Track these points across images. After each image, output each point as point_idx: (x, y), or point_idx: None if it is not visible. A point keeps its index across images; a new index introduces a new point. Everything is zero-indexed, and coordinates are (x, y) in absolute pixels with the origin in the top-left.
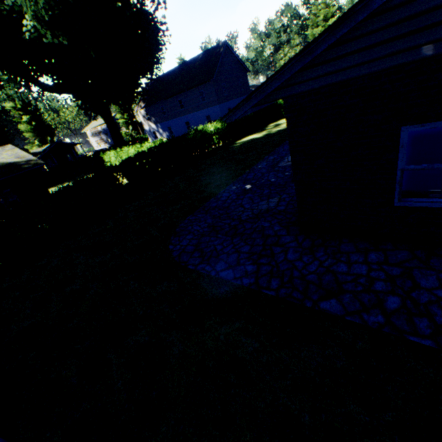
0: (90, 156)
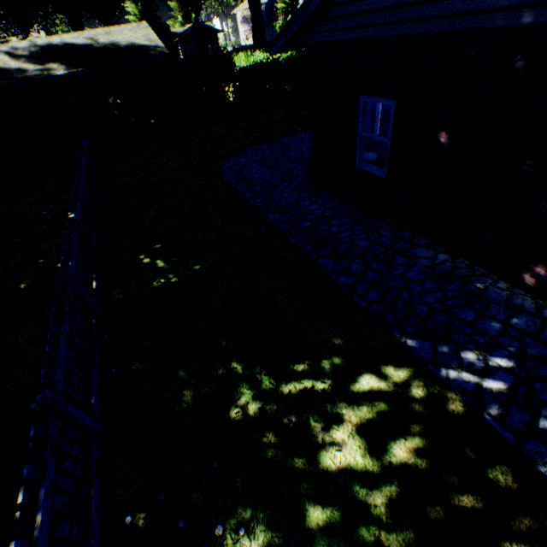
0: (226, 53)
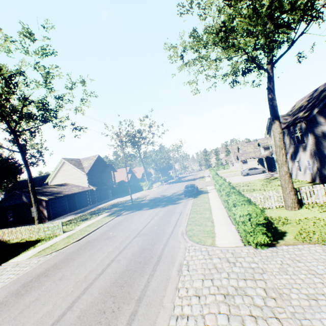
0: None
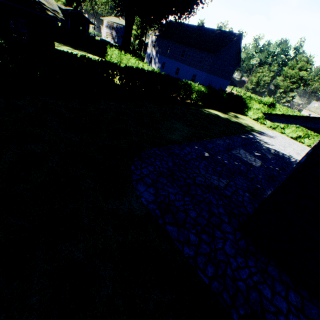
0: (97, 40)
